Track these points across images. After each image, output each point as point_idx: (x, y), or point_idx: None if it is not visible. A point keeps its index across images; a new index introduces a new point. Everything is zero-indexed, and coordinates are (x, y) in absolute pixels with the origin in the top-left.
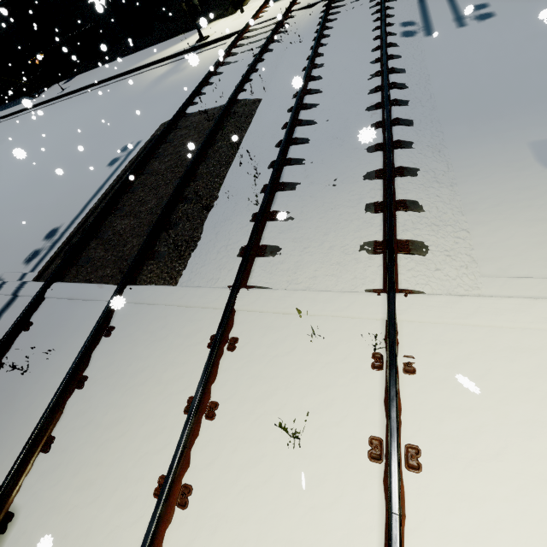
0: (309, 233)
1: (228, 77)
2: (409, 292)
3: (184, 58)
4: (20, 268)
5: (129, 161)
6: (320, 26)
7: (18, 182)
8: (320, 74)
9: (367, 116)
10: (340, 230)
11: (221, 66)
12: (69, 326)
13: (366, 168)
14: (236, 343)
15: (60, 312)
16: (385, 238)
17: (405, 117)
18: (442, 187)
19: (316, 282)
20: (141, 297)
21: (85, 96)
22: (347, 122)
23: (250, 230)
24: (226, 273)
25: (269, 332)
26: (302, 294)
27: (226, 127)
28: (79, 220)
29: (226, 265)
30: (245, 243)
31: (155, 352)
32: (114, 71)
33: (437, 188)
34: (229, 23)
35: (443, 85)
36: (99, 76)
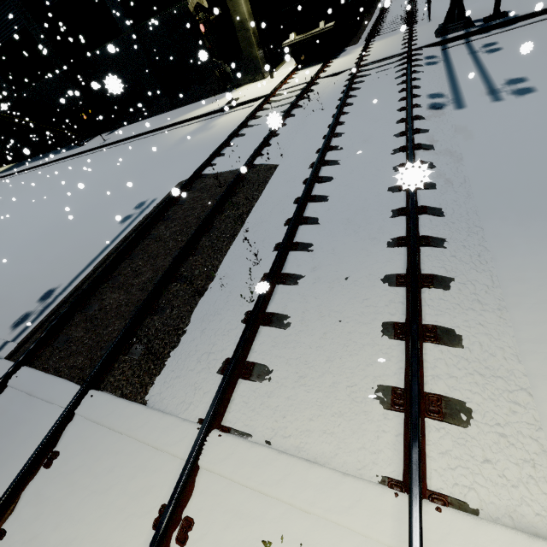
0: (309, 354)
1: (249, 139)
2: (444, 503)
3: (213, 117)
4: (5, 333)
5: (139, 221)
6: (343, 94)
7: (39, 230)
8: (339, 144)
9: (389, 199)
10: (348, 357)
11: (245, 128)
12: (15, 436)
13: (385, 269)
14: (189, 530)
15: (14, 411)
16: (407, 385)
17: (434, 204)
18: (486, 311)
19: (310, 440)
20: (98, 414)
21: (122, 147)
22: (365, 203)
23: (240, 335)
24: (200, 397)
25: (235, 523)
26: (288, 464)
27: (237, 194)
28: (76, 283)
29: (202, 383)
30: (231, 353)
31: (89, 513)
32: (151, 126)
33: (478, 311)
34: (258, 87)
35: (479, 166)
36: (137, 130)
